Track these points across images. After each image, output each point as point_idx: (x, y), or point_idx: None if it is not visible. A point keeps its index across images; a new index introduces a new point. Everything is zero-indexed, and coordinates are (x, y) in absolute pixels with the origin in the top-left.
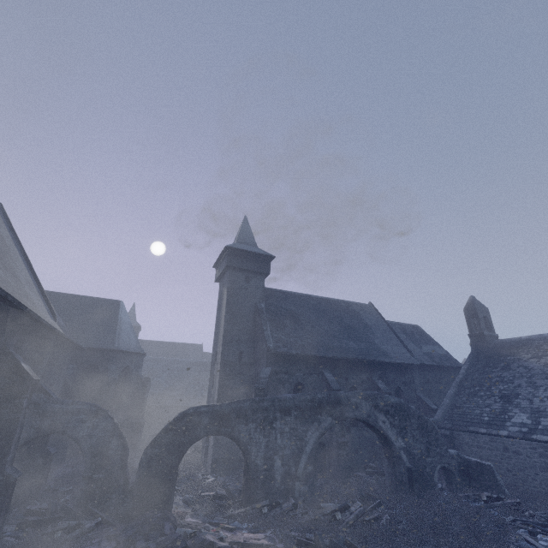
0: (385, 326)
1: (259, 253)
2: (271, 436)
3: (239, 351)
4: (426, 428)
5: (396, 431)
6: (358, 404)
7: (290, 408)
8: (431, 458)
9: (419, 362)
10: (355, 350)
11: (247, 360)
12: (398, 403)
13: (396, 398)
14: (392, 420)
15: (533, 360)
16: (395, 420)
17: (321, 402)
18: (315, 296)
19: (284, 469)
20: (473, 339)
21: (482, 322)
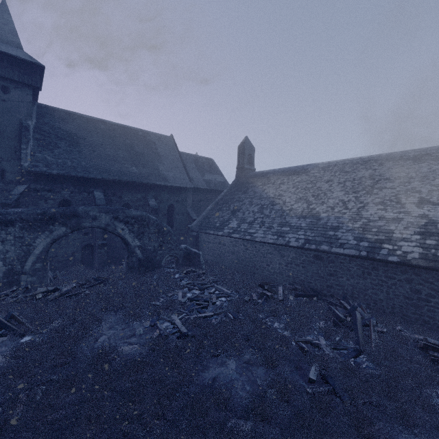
0: (177, 157)
1: (19, 58)
2: None
3: (0, 169)
4: (163, 232)
5: (134, 235)
6: (97, 217)
7: (14, 220)
8: (162, 251)
9: (194, 186)
10: (134, 174)
11: (14, 179)
12: (140, 216)
13: (140, 212)
14: (131, 228)
15: (261, 186)
16: (134, 228)
17: (54, 216)
18: (110, 122)
19: (7, 268)
20: (238, 171)
21: (246, 158)
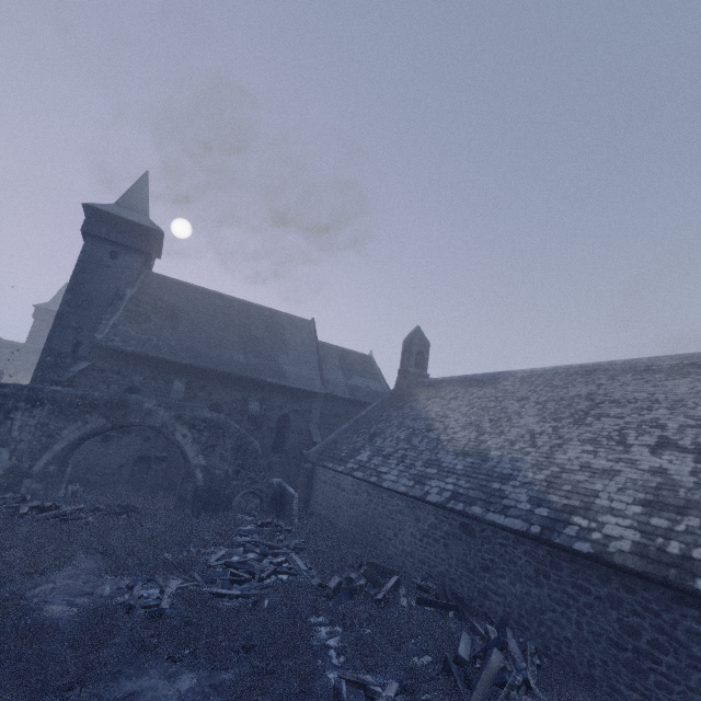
0: (312, 347)
1: (139, 224)
2: (4, 426)
3: (76, 341)
4: (245, 451)
5: (199, 448)
6: (153, 412)
7: (45, 400)
8: (238, 482)
9: (326, 392)
10: (238, 364)
11: (87, 354)
12: (215, 419)
13: (217, 414)
14: (198, 436)
15: (424, 401)
16: (202, 436)
17: (96, 401)
18: (230, 297)
19: (13, 464)
20: (399, 375)
21: (413, 357)
